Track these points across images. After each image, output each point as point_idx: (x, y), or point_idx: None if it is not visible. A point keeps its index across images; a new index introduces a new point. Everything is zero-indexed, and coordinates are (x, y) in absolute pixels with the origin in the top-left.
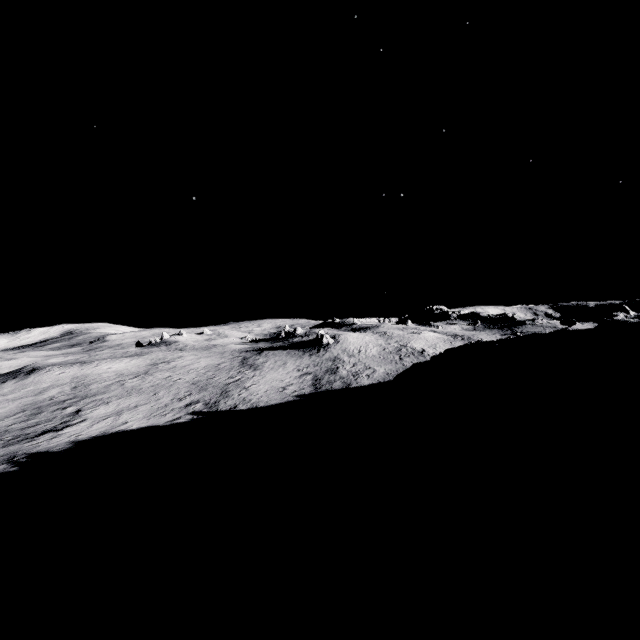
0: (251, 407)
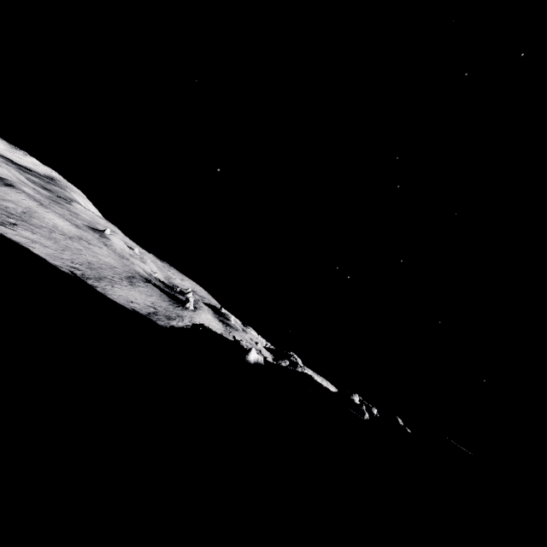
0: (103, 293)
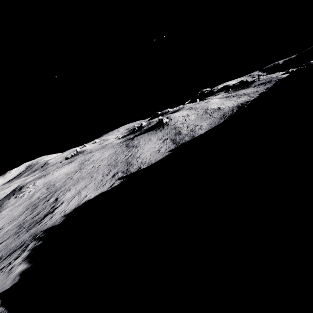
0: (149, 165)
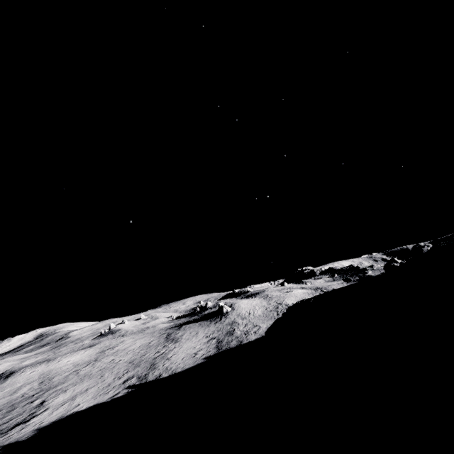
0: (171, 374)
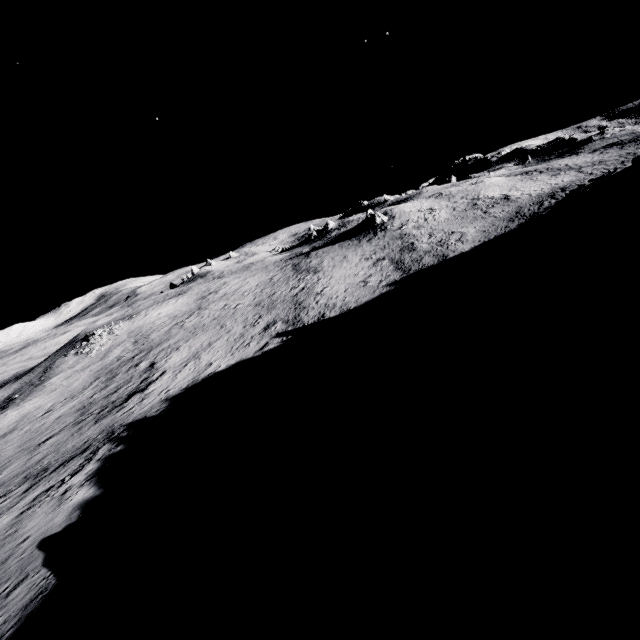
0: (342, 311)
